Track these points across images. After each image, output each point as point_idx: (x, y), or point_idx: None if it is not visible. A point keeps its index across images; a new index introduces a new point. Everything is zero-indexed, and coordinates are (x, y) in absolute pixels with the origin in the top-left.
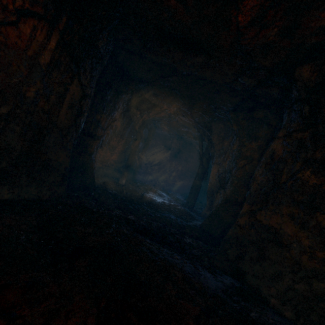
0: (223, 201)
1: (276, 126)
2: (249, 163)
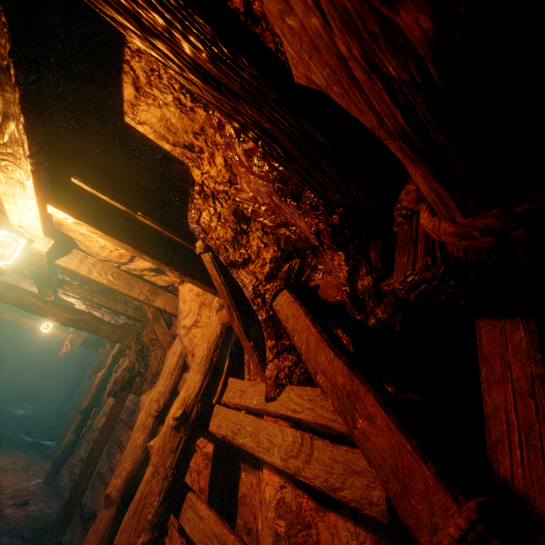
0: (74, 404)
1: None
2: None
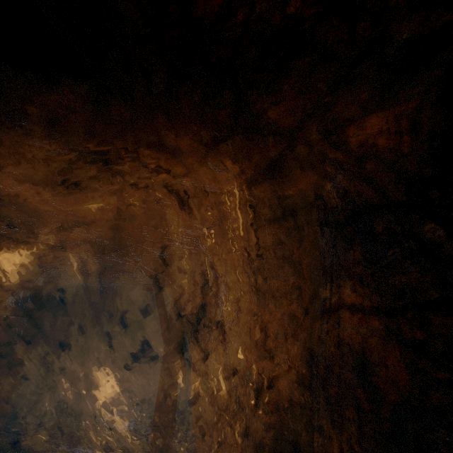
0: None
1: (310, 263)
2: (284, 373)
